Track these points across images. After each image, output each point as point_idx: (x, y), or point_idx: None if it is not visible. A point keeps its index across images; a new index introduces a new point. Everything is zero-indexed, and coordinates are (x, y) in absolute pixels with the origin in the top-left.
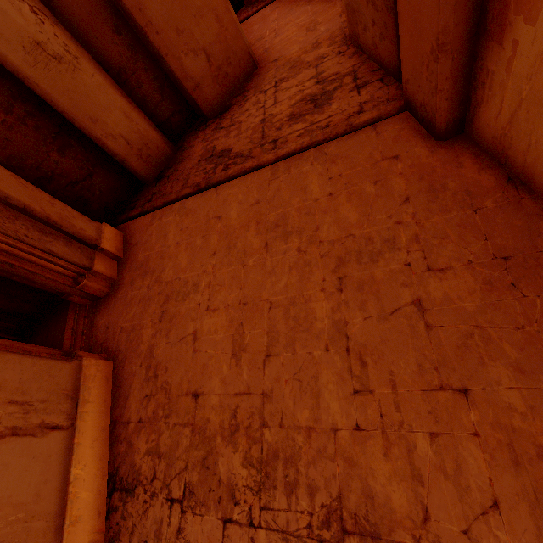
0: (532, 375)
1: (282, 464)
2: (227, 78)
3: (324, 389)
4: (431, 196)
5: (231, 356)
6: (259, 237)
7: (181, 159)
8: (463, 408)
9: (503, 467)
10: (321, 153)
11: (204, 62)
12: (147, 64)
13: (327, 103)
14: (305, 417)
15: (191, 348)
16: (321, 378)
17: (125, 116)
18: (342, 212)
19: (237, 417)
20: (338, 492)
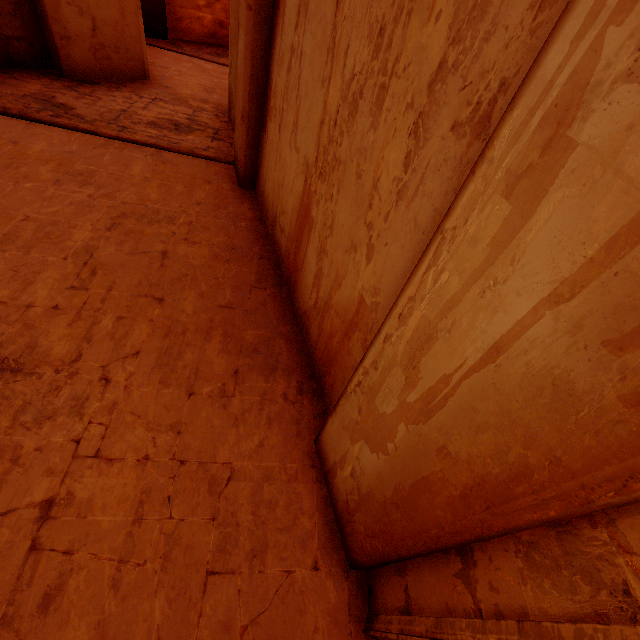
0: (207, 299)
1: None
2: (109, 61)
3: (41, 281)
4: (215, 208)
5: None
6: (53, 174)
7: (0, 81)
8: (154, 307)
9: (157, 337)
10: (158, 154)
11: (88, 28)
12: None
13: (186, 133)
14: (1, 294)
15: None
16: (44, 274)
17: None
18: (148, 191)
19: None
20: None
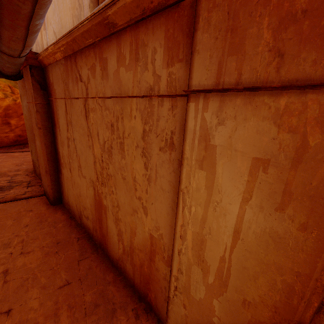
0: (48, 288)
1: None
2: None
3: None
4: (39, 224)
5: None
6: None
7: None
8: (3, 322)
9: None
10: None
11: None
12: None
13: (8, 190)
14: None
15: None
16: None
17: None
18: None
19: None
20: None
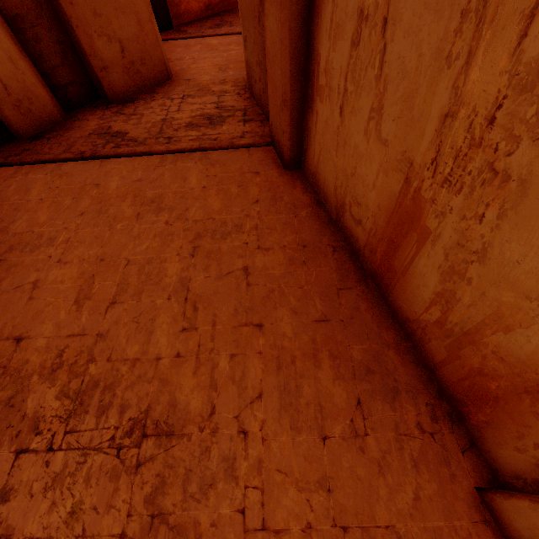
0: (301, 315)
1: (100, 391)
2: (139, 75)
3: (158, 328)
4: (272, 202)
5: (73, 303)
6: (133, 208)
7: (70, 127)
8: (257, 337)
9: (271, 372)
10: (205, 157)
11: (118, 51)
12: (52, 25)
13: (219, 124)
14: (134, 350)
15: (27, 295)
16: (158, 320)
17: (10, 61)
18: (209, 201)
19: (64, 355)
20: (147, 406)
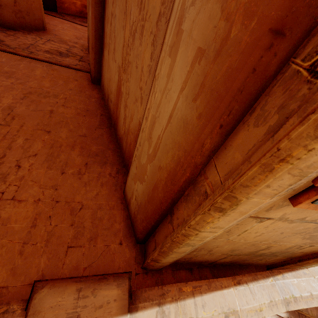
0: (73, 132)
1: None
2: (24, 19)
3: None
4: (79, 92)
5: None
6: None
7: None
8: (45, 135)
9: (46, 148)
10: (50, 66)
11: (12, 1)
12: None
13: (65, 57)
14: None
15: None
16: None
17: None
18: (44, 82)
19: None
20: None
